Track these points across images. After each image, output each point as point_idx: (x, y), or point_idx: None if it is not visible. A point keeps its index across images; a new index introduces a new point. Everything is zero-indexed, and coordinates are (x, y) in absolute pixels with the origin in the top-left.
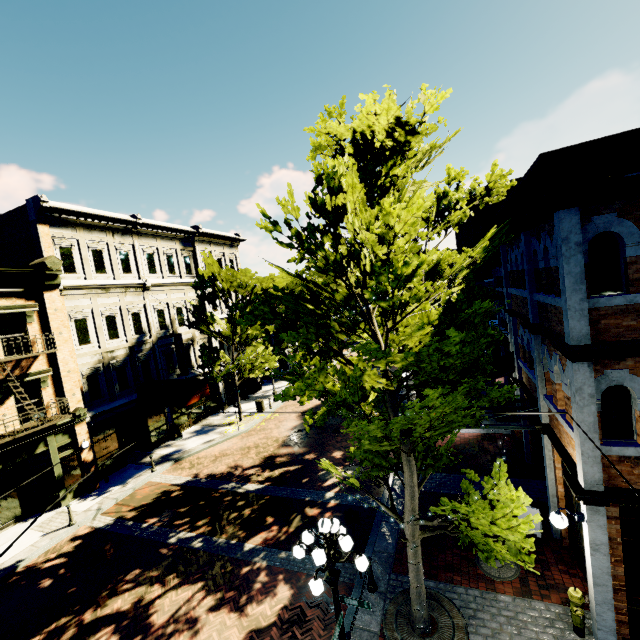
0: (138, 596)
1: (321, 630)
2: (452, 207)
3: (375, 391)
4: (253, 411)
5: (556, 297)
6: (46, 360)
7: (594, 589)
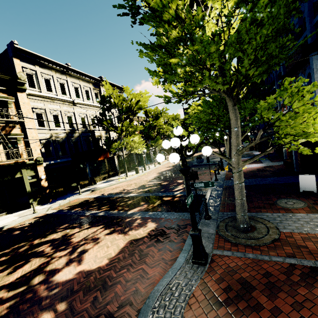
0: (65, 233)
1: (176, 237)
2: None
3: (212, 35)
4: (133, 174)
5: None
6: (20, 129)
7: None
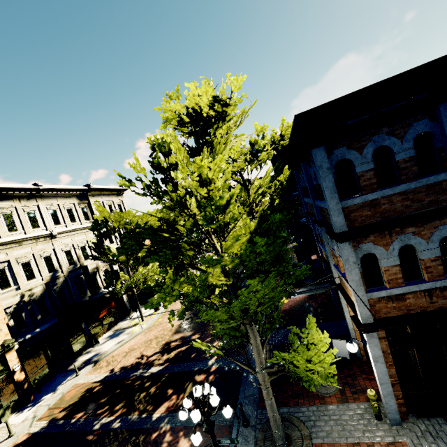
0: None
1: None
2: (261, 150)
3: (218, 287)
4: (152, 311)
5: (325, 202)
6: None
7: (381, 387)
